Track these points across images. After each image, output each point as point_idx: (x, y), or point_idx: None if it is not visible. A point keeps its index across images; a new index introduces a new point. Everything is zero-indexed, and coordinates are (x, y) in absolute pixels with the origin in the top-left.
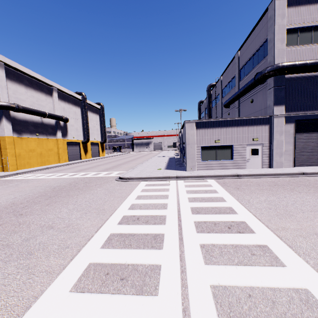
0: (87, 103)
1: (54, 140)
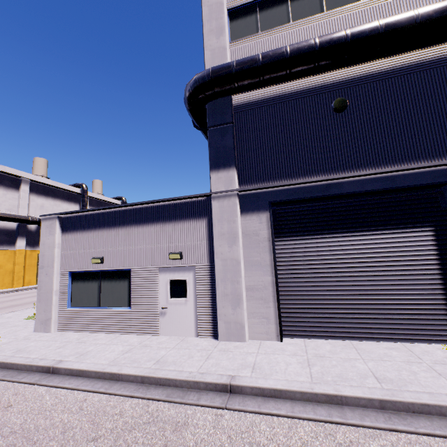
0: (87, 198)
1: (9, 252)
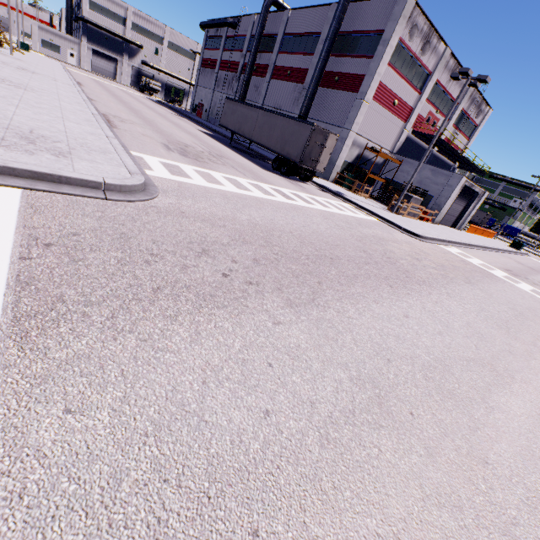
0: None
1: None
